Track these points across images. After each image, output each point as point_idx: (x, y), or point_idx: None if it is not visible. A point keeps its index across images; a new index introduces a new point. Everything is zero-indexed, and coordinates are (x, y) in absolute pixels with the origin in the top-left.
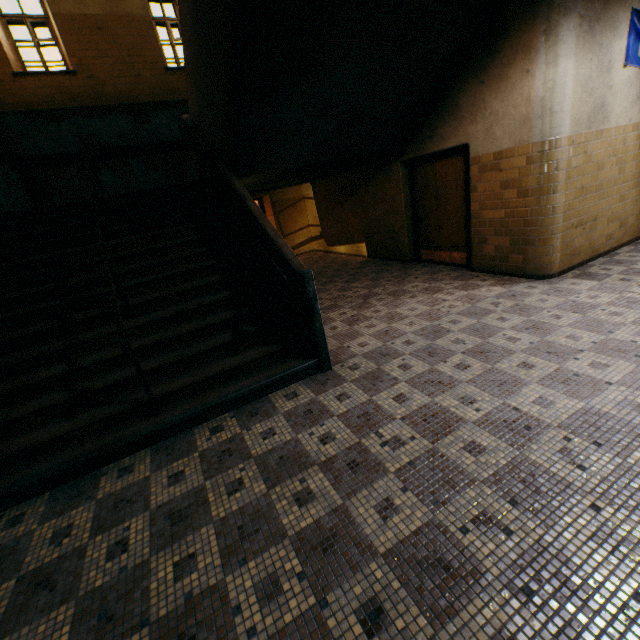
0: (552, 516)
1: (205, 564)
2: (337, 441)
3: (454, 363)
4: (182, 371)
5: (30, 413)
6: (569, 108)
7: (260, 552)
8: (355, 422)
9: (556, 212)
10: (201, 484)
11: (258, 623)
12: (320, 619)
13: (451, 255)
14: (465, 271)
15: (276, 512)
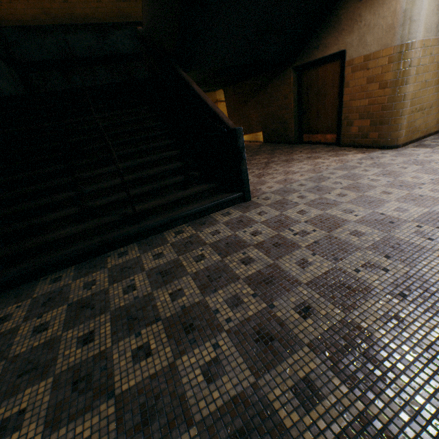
0: (414, 262)
1: (189, 293)
2: (263, 234)
3: (336, 194)
4: (151, 199)
5: (55, 219)
6: (424, 18)
7: (224, 286)
8: (273, 225)
9: (406, 99)
10: (176, 258)
11: (231, 316)
12: (271, 313)
13: (325, 137)
14: (335, 147)
15: (230, 268)
